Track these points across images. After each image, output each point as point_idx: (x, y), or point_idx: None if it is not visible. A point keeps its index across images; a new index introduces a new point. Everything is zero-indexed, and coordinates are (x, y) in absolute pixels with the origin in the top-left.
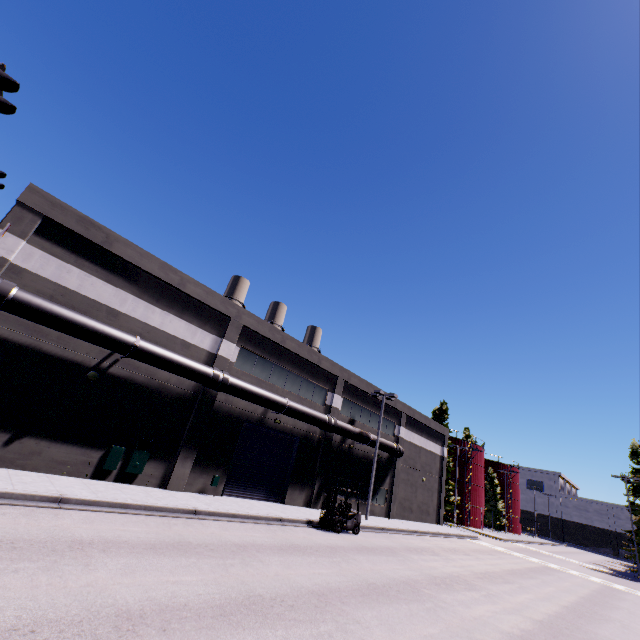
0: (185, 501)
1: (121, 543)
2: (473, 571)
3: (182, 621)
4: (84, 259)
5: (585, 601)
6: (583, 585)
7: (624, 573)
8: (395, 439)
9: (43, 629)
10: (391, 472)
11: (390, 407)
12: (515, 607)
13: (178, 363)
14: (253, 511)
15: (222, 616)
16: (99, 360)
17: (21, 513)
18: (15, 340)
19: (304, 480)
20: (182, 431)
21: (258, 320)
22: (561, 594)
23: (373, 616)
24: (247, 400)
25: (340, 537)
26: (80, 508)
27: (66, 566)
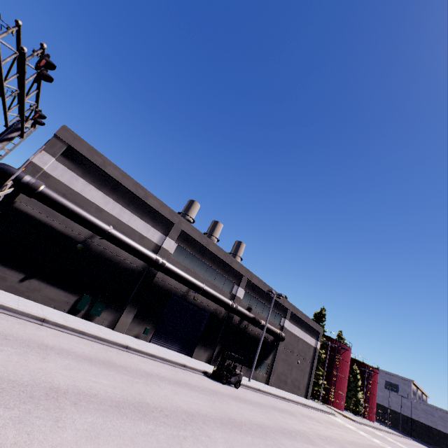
0: (123, 339)
1: (71, 352)
2: (318, 433)
3: (89, 402)
4: (87, 174)
5: None
6: None
7: None
8: (280, 328)
9: (4, 383)
10: (274, 351)
11: (279, 304)
12: None
13: (134, 247)
14: (167, 356)
15: (116, 407)
16: (86, 238)
17: (17, 322)
18: (38, 218)
19: (208, 343)
20: (130, 293)
21: (192, 228)
22: None
23: (222, 437)
24: (176, 280)
25: (224, 387)
26: (54, 327)
27: (31, 355)
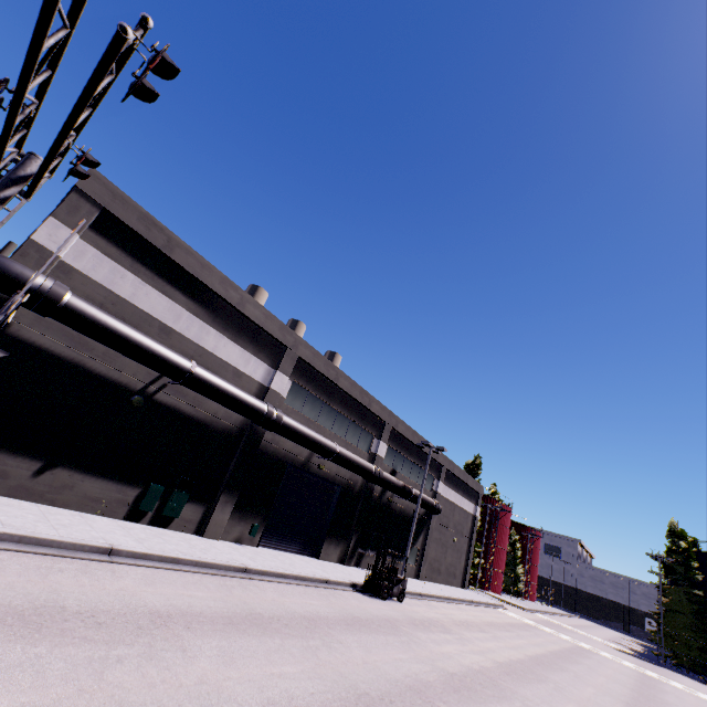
0: (229, 554)
1: (198, 616)
2: (526, 654)
3: None
4: (140, 264)
5: (638, 695)
6: (623, 672)
7: (645, 655)
8: (432, 494)
9: None
10: (425, 530)
11: (431, 459)
12: (589, 705)
13: (233, 396)
14: (298, 570)
15: None
16: (145, 383)
17: (78, 569)
18: (57, 352)
19: (341, 534)
20: (224, 471)
21: (314, 352)
22: (614, 685)
23: None
24: (297, 442)
25: (389, 606)
26: (133, 563)
27: (165, 652)
